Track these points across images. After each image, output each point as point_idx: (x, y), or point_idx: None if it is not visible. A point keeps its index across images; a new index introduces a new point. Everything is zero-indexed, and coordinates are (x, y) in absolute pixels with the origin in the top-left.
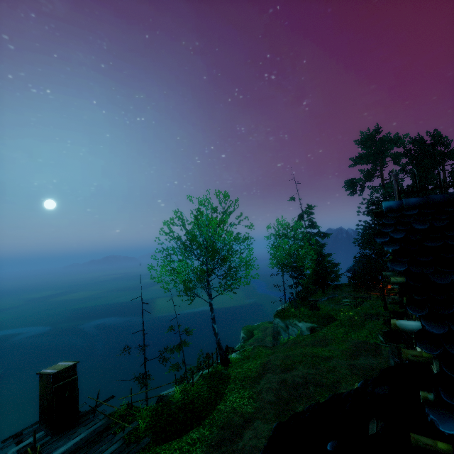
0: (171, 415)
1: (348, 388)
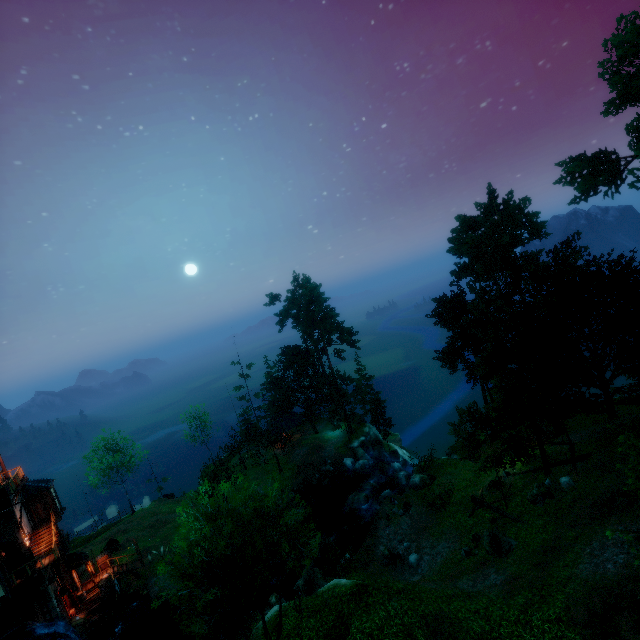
0: (84, 540)
1: (130, 533)
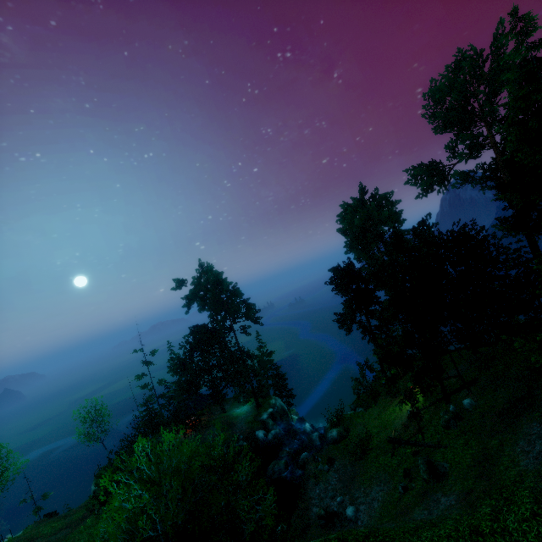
0: None
1: None
